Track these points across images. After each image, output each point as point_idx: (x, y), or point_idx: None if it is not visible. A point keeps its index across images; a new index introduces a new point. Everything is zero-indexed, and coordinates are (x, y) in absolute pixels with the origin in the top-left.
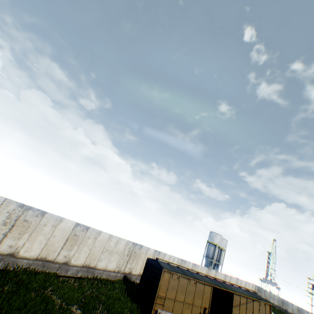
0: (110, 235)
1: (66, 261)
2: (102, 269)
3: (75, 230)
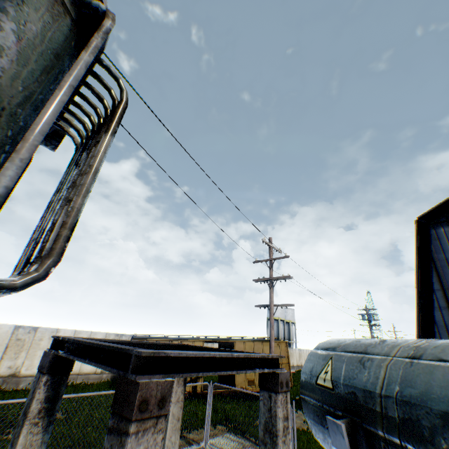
0: (75, 331)
1: (14, 372)
2: (75, 373)
3: (18, 334)
